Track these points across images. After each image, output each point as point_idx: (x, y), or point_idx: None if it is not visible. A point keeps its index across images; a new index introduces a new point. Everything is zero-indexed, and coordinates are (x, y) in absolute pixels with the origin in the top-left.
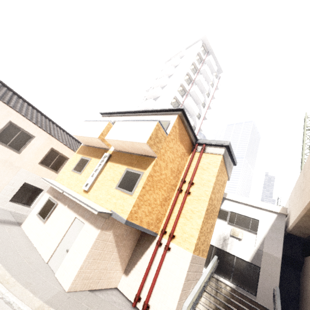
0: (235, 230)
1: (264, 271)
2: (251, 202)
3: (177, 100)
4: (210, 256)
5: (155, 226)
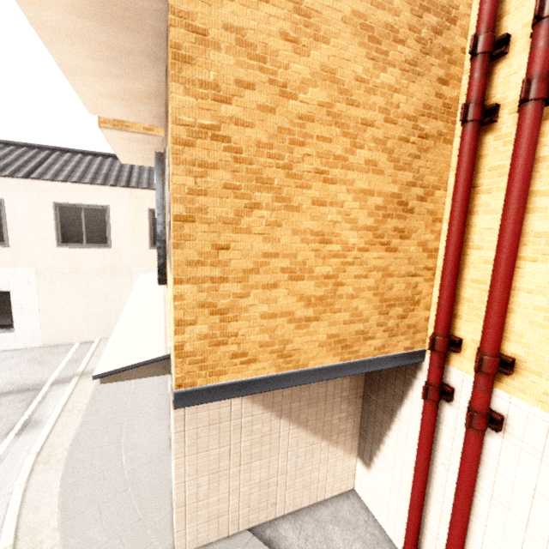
0: None
1: None
2: None
3: None
4: None
5: (390, 333)
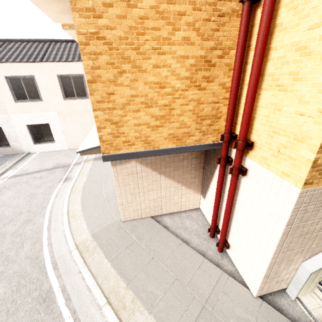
0: None
1: None
2: None
3: None
4: None
5: (203, 133)
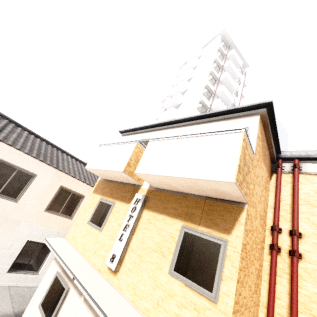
0: None
1: None
2: None
3: (204, 105)
4: None
5: None
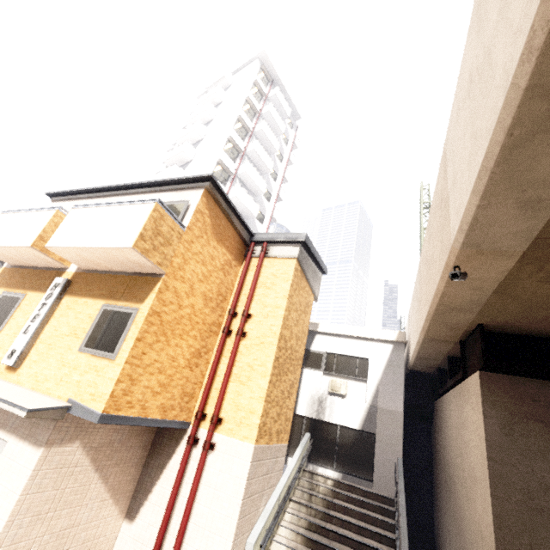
0: (335, 382)
1: (381, 439)
2: (356, 332)
3: (225, 168)
4: (300, 436)
5: (181, 409)
